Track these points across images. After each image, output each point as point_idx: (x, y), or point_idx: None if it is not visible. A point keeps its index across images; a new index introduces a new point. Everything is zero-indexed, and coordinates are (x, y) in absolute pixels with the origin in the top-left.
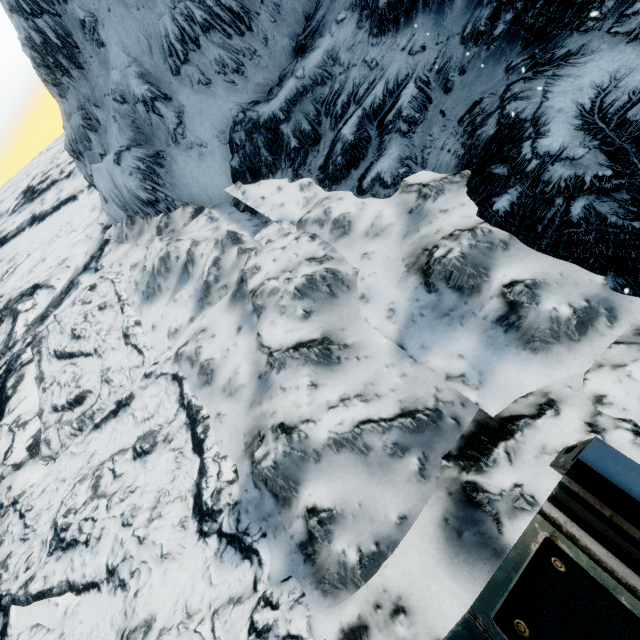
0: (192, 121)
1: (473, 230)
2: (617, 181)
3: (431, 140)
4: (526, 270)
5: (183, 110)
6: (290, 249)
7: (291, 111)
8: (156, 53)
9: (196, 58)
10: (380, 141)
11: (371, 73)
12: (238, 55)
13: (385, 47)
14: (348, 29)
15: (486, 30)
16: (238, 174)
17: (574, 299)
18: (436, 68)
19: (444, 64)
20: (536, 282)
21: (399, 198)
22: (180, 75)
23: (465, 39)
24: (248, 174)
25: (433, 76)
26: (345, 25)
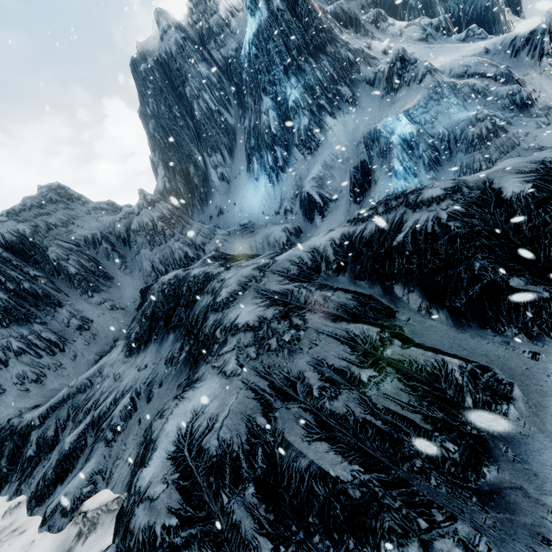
0: None
1: None
2: (186, 532)
3: (124, 449)
4: None
5: None
6: None
7: (48, 416)
8: None
9: None
10: (91, 449)
11: (114, 383)
12: (43, 368)
13: (129, 364)
14: (118, 351)
15: (177, 356)
16: None
17: None
18: (148, 381)
19: (153, 378)
20: None
21: (66, 533)
22: None
23: (167, 361)
24: None
25: (144, 387)
26: (118, 348)
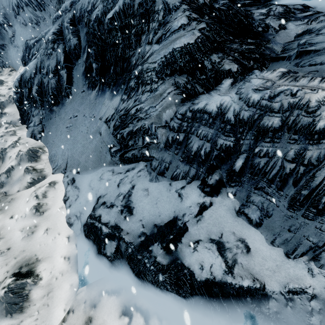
0: (17, 37)
1: (10, 96)
2: (17, 91)
3: None
4: (10, 110)
5: (15, 32)
6: (1, 90)
7: (35, 45)
8: (11, 7)
9: (22, 14)
10: None
11: None
12: (38, 18)
13: None
14: None
15: None
16: (21, 62)
17: (9, 120)
18: None
19: None
20: (6, 113)
21: None
22: (17, 18)
23: None
24: (24, 63)
25: None
26: None
